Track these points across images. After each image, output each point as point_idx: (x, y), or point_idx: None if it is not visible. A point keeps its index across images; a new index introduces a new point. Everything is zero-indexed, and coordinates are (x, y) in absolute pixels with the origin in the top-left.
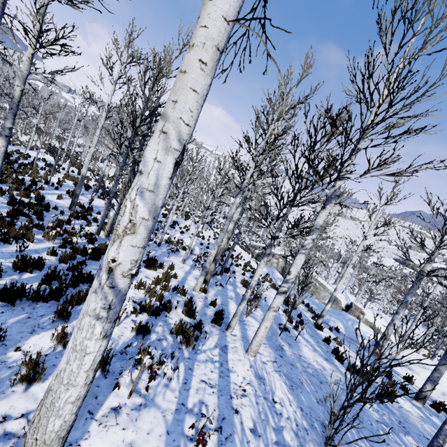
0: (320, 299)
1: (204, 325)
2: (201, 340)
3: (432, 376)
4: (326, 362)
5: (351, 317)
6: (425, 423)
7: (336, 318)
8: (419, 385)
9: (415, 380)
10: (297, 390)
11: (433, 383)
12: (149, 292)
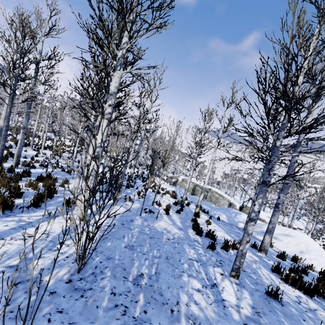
0: (221, 206)
1: (51, 206)
2: (30, 212)
3: (268, 227)
4: (177, 229)
5: (236, 211)
6: (256, 264)
7: (222, 212)
8: (281, 248)
9: (279, 246)
10: (110, 240)
11: (269, 233)
12: (6, 187)
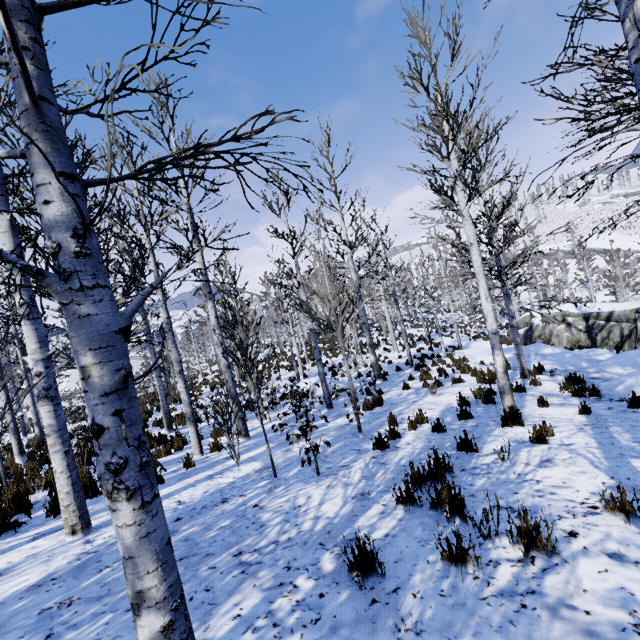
0: None
1: (93, 504)
2: (30, 529)
3: None
4: (343, 501)
5: None
6: None
7: None
8: None
9: None
10: (48, 587)
11: None
12: None
